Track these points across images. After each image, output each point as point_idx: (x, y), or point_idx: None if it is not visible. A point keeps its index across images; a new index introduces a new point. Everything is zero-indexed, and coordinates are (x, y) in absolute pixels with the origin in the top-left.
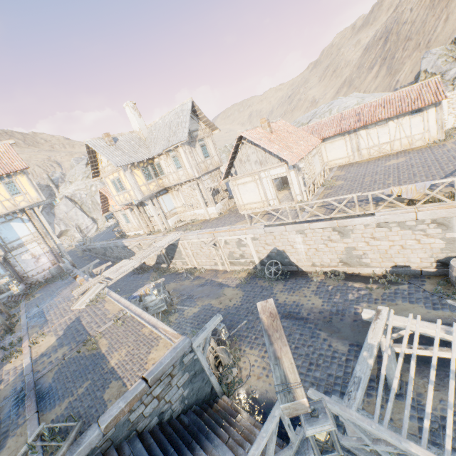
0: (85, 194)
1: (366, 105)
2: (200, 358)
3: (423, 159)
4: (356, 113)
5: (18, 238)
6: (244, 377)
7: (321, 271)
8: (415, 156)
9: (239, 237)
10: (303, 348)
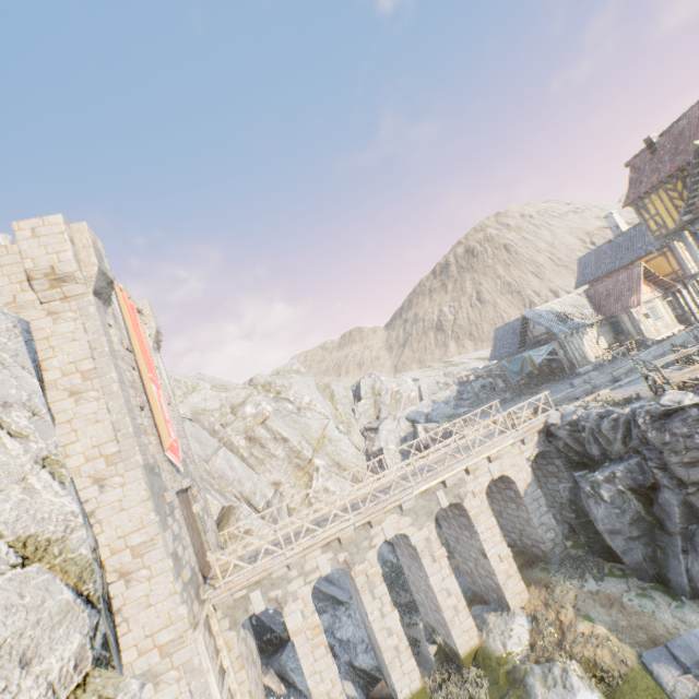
0: (217, 424)
1: None
2: None
3: None
4: None
5: None
6: None
7: None
8: None
9: None
10: None
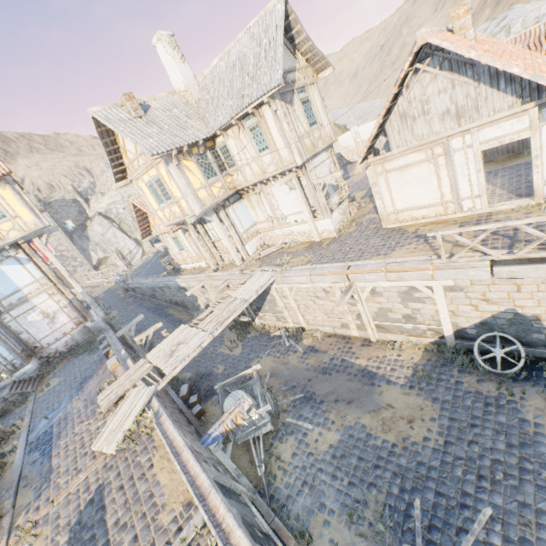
0: (122, 208)
1: None
2: None
3: None
4: None
5: (17, 289)
6: None
7: None
8: None
9: (413, 284)
10: None
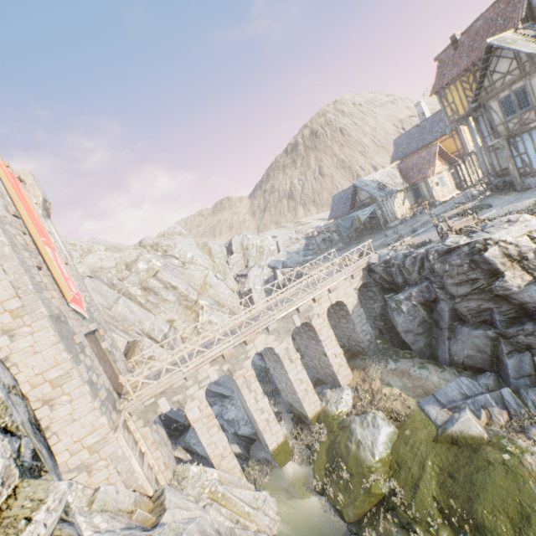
0: (115, 278)
1: None
2: None
3: None
4: None
5: None
6: None
7: None
8: None
9: None
10: None
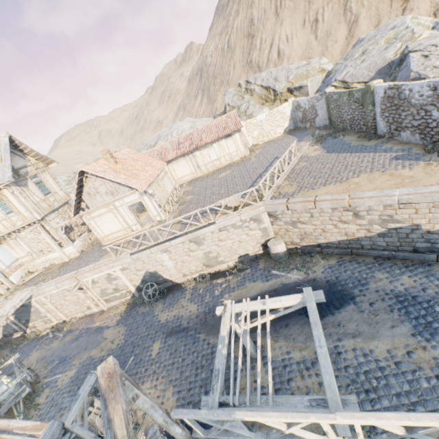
0: None
1: (195, 131)
2: (80, 433)
3: (240, 170)
4: (189, 138)
5: None
6: (141, 419)
7: (192, 279)
8: (235, 168)
9: (107, 272)
10: (189, 357)
